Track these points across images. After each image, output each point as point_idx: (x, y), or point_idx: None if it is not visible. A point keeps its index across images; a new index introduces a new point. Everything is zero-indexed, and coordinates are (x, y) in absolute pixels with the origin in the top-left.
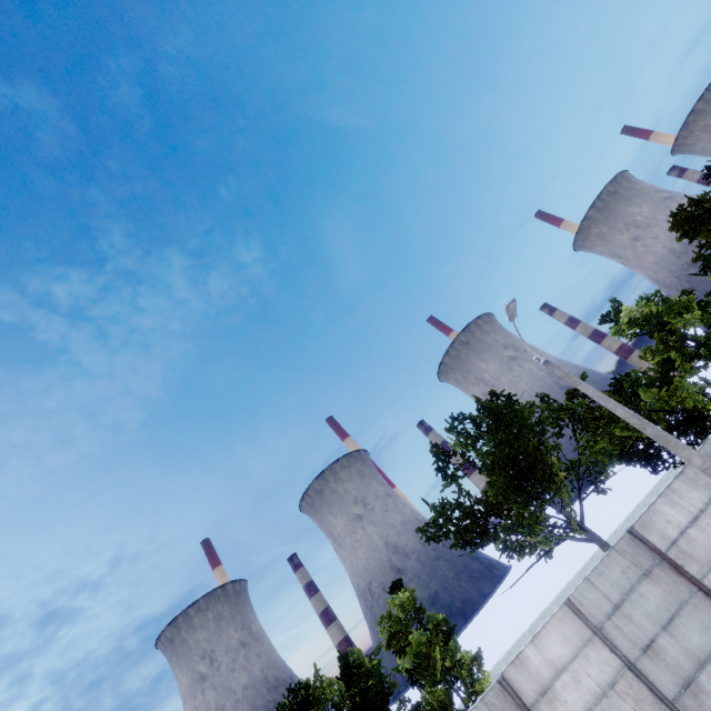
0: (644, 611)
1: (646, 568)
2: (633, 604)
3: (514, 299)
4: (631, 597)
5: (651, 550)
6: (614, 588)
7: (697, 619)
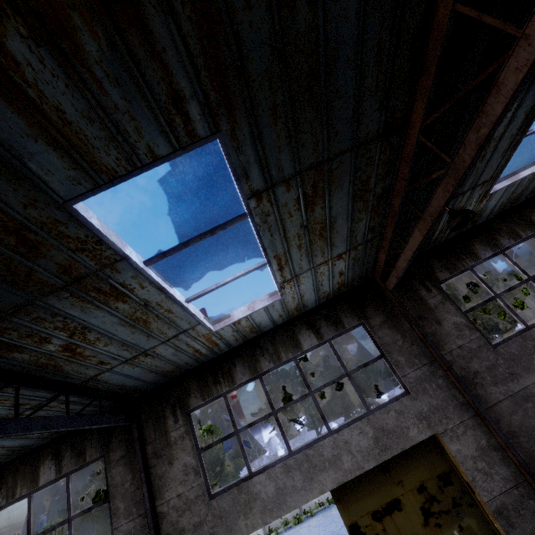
0: None
1: None
2: None
3: None
4: None
5: None
6: None
7: None
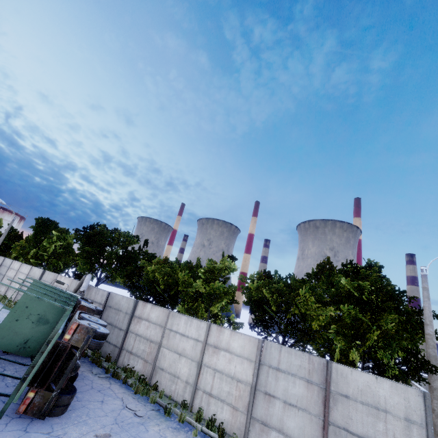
0: None
1: None
2: None
3: None
4: None
5: None
6: None
7: None
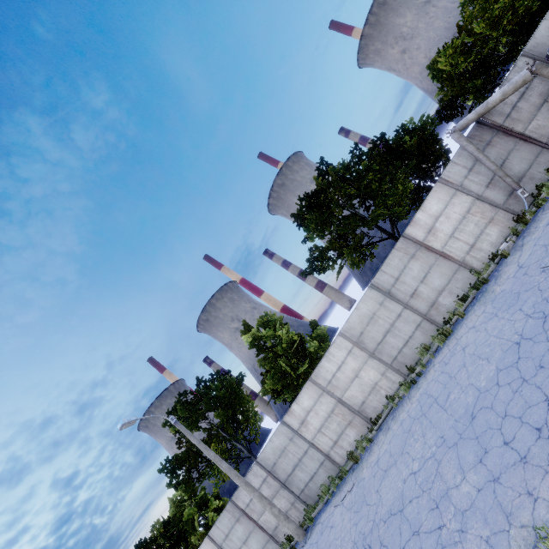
0: (237, 537)
1: (237, 517)
2: (233, 534)
3: (123, 423)
4: (232, 531)
5: (239, 509)
6: (226, 527)
7: (256, 538)
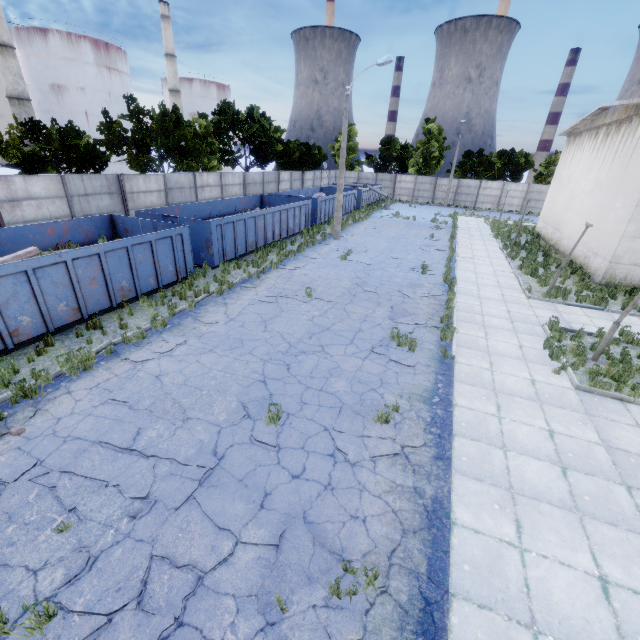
0: None
1: None
2: None
3: None
4: None
5: None
6: None
7: None
